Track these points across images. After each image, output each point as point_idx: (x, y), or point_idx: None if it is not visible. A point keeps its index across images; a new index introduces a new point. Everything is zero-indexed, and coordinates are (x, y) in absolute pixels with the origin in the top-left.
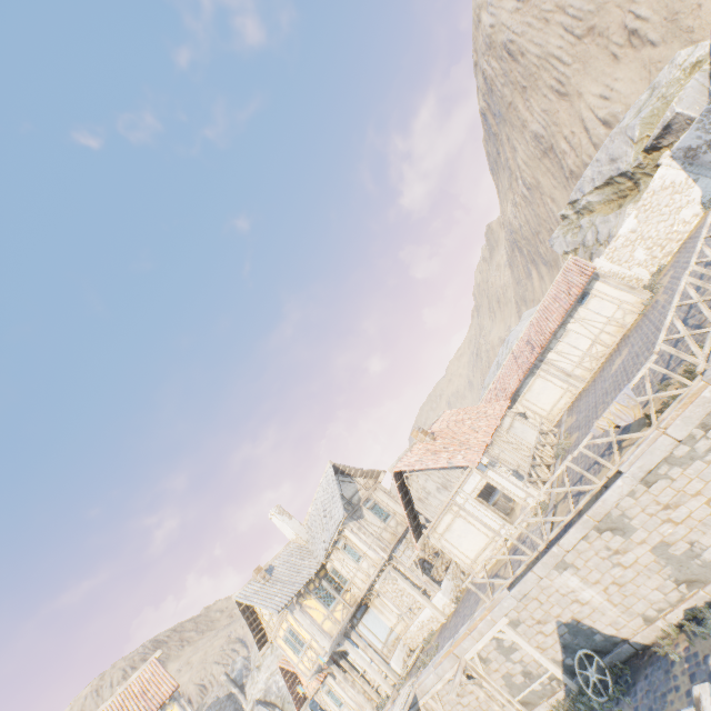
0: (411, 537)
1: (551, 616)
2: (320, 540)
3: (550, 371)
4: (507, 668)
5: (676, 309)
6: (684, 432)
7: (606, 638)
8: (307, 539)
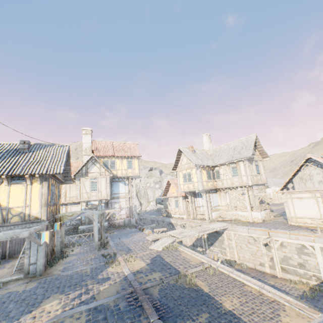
0: (261, 188)
1: None
2: (222, 158)
3: None
4: (292, 256)
5: None
6: None
7: None
8: (211, 154)
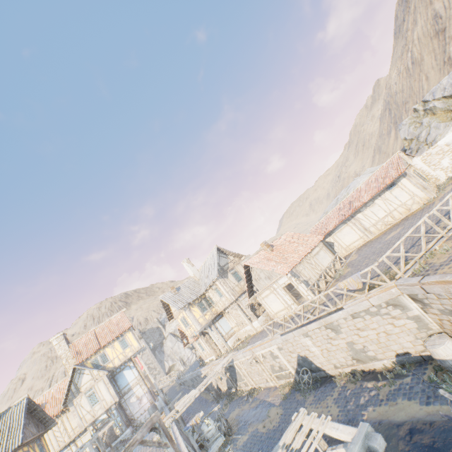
0: None
1: (296, 351)
2: (204, 282)
3: (356, 224)
4: (273, 363)
5: (431, 220)
6: (377, 303)
7: (316, 367)
8: (199, 278)
